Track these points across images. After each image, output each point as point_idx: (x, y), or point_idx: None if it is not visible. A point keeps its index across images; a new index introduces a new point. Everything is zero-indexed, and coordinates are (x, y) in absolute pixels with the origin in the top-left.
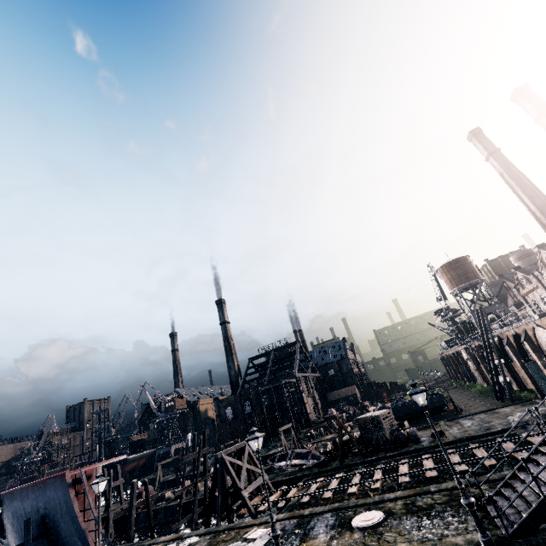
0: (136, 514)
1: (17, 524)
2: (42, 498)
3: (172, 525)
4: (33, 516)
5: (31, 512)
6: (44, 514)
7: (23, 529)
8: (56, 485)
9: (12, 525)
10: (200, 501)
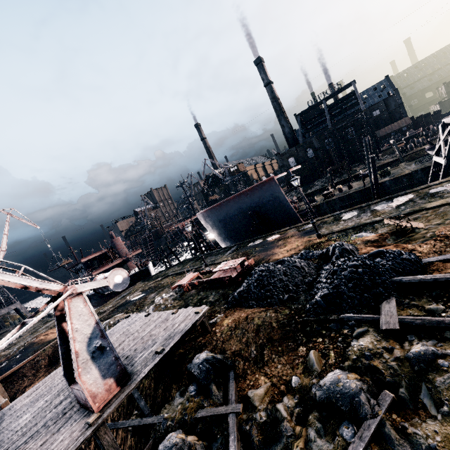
0: (297, 212)
1: (229, 223)
2: (251, 201)
3: (339, 210)
4: (245, 215)
5: (242, 212)
6: (255, 211)
7: (235, 225)
8: (265, 188)
9: (224, 225)
10: (364, 190)
